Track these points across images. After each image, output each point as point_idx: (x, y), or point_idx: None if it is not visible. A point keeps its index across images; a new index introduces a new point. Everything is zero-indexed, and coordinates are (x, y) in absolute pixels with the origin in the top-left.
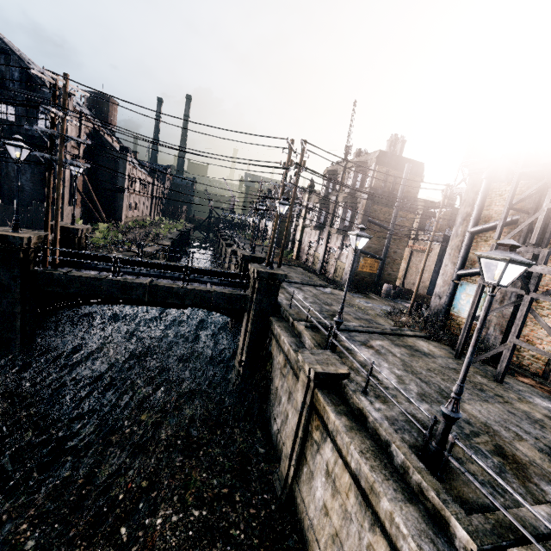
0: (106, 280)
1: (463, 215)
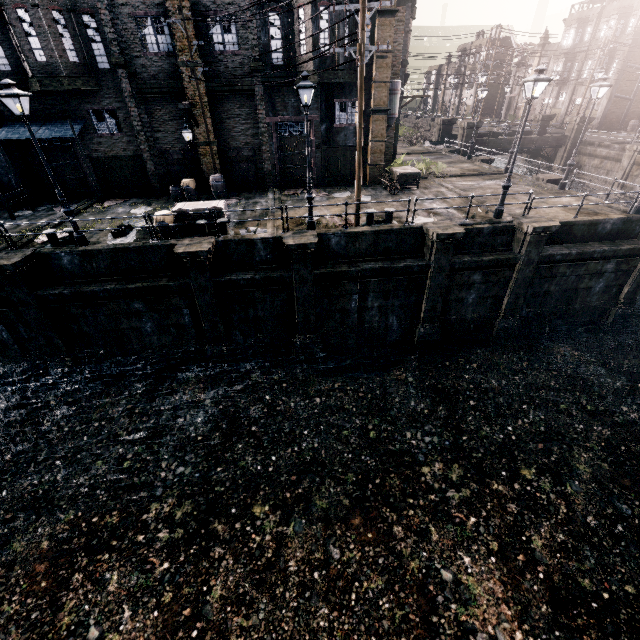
0: (503, 139)
1: None
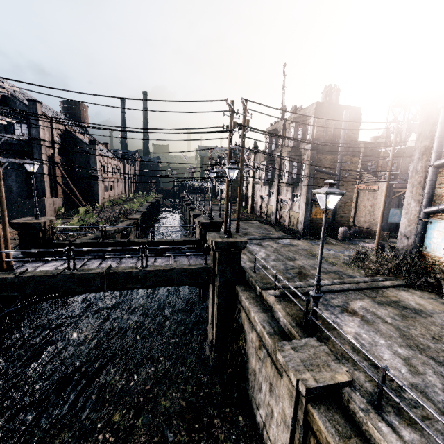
0: (61, 275)
1: (421, 150)
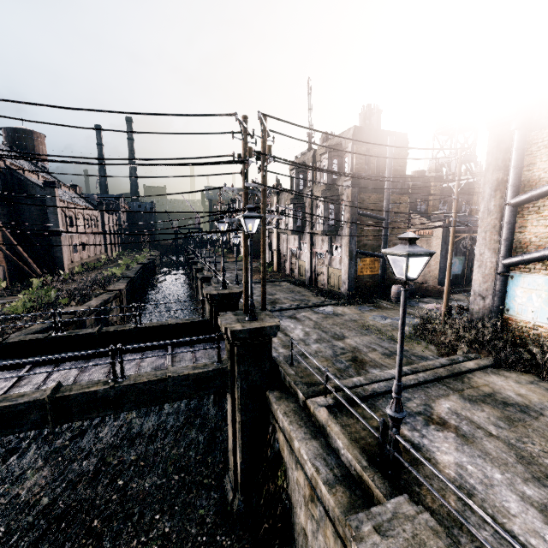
0: None
1: (493, 184)
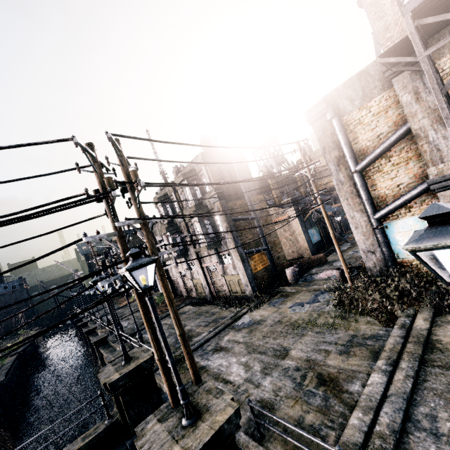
0: None
1: (334, 161)
